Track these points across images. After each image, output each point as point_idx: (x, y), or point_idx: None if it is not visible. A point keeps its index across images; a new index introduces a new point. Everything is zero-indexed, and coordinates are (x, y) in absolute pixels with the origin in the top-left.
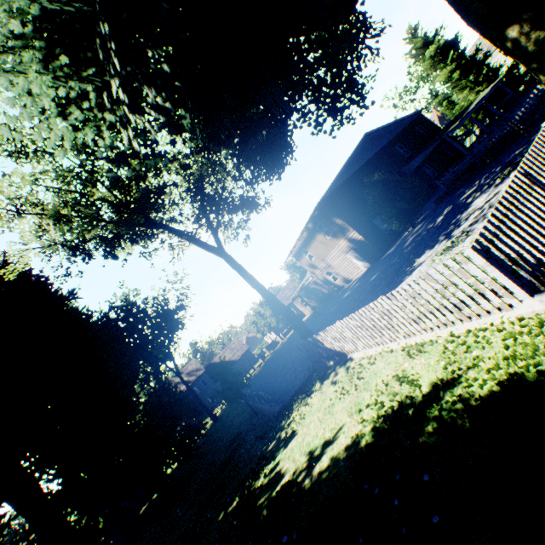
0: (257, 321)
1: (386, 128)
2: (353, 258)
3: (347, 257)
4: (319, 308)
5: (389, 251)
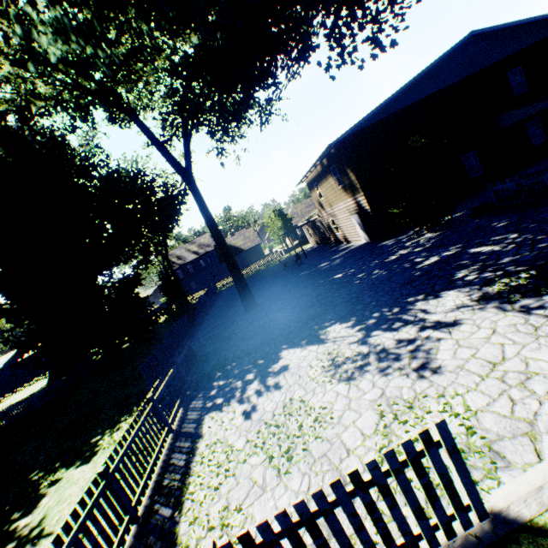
0: (270, 224)
1: (518, 26)
2: (357, 223)
3: (352, 219)
4: (316, 249)
5: (388, 242)
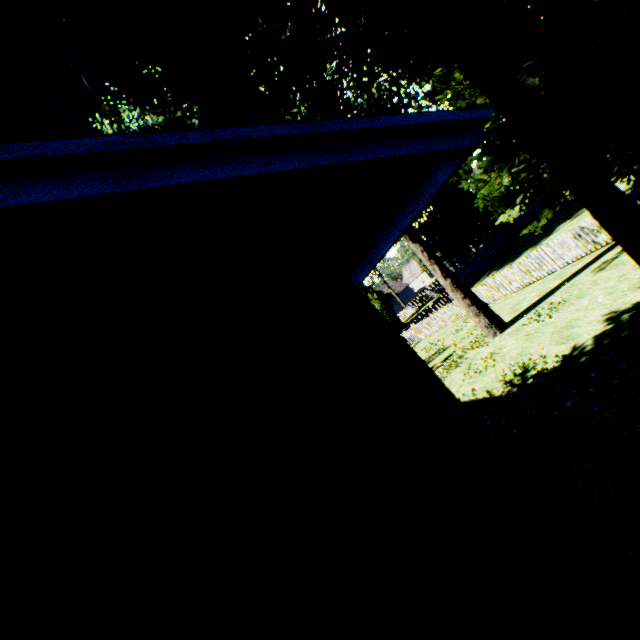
0: None
1: None
2: None
3: None
4: None
5: None
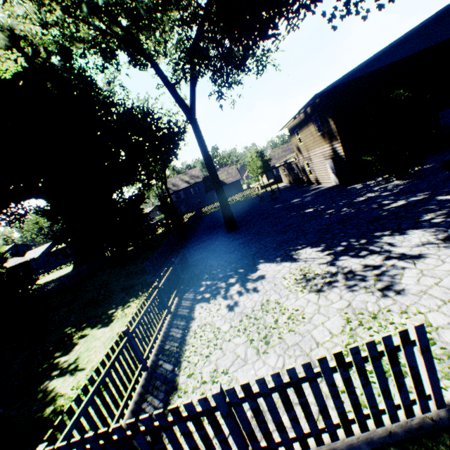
0: (251, 164)
1: None
2: (329, 168)
3: (325, 163)
4: (289, 188)
5: (357, 186)
